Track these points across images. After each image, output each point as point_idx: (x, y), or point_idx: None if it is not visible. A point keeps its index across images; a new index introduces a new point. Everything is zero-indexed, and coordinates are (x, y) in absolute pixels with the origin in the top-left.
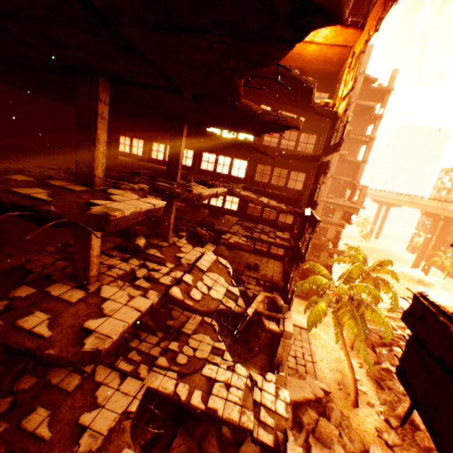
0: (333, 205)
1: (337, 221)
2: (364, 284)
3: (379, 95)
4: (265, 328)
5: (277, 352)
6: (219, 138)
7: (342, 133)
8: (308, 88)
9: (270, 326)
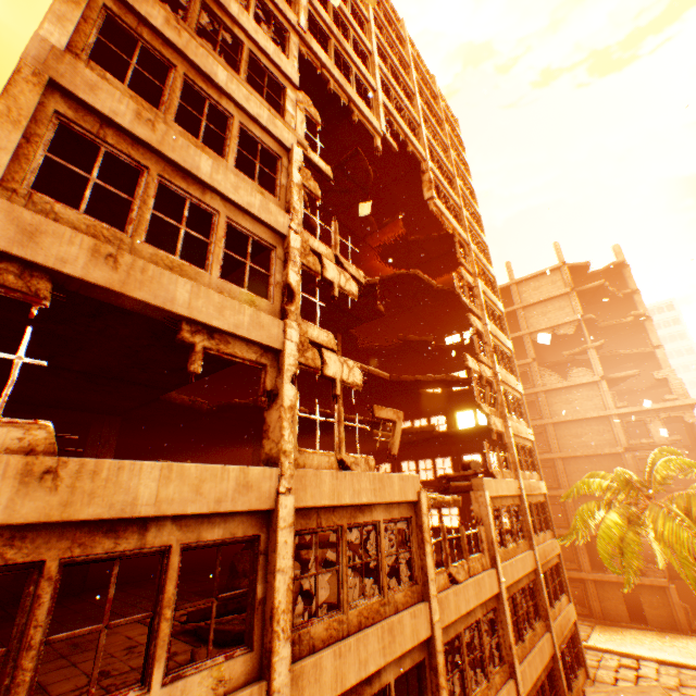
0: (637, 416)
1: (665, 439)
2: (662, 458)
3: (616, 274)
4: (450, 486)
5: (473, 511)
6: (382, 348)
7: (454, 288)
8: (412, 275)
9: (456, 481)
